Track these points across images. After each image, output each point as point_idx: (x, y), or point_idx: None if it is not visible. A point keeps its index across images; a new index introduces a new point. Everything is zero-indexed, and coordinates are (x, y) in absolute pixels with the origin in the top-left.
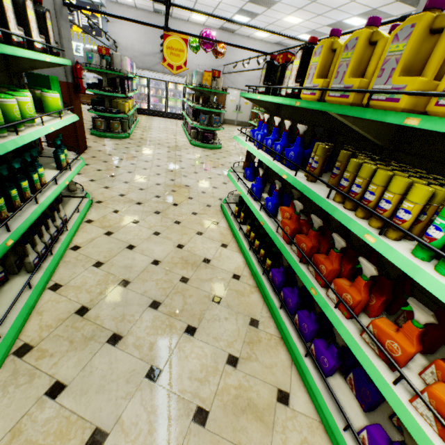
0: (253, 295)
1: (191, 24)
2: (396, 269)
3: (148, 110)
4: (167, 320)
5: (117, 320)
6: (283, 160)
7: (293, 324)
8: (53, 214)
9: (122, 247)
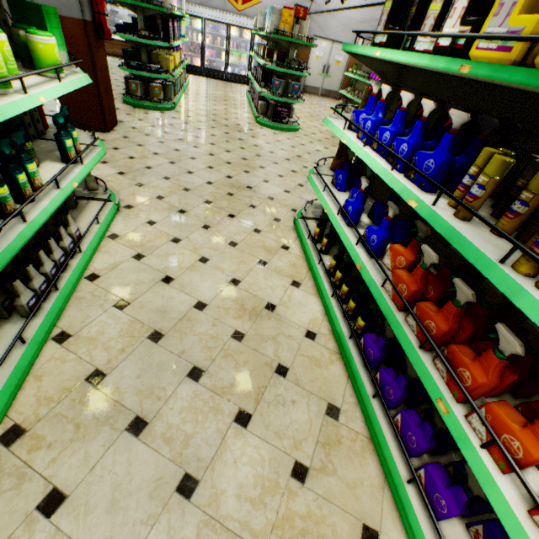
0: (333, 366)
1: None
2: None
3: (202, 68)
4: (212, 399)
5: (142, 395)
6: (410, 172)
7: (391, 424)
8: (57, 230)
9: (155, 280)
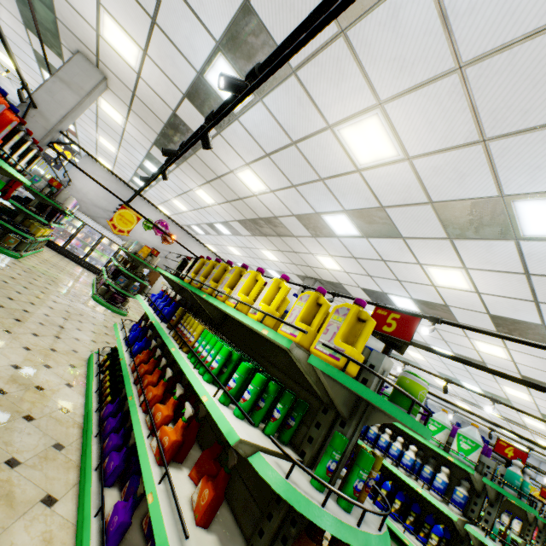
0: (74, 428)
1: (156, 210)
2: (186, 380)
3: (62, 247)
4: None
5: None
6: (160, 314)
7: (100, 449)
8: None
9: None
